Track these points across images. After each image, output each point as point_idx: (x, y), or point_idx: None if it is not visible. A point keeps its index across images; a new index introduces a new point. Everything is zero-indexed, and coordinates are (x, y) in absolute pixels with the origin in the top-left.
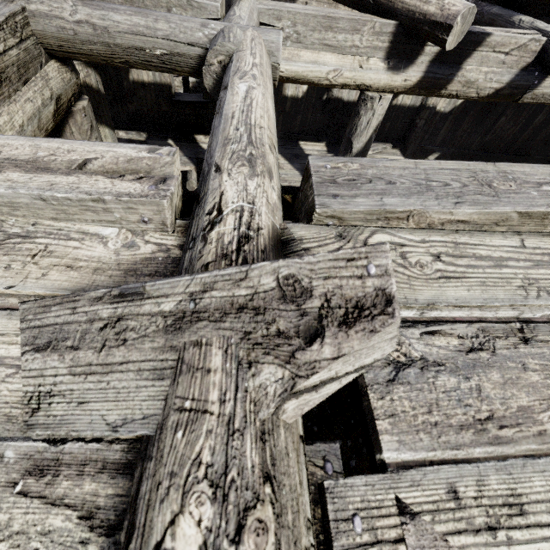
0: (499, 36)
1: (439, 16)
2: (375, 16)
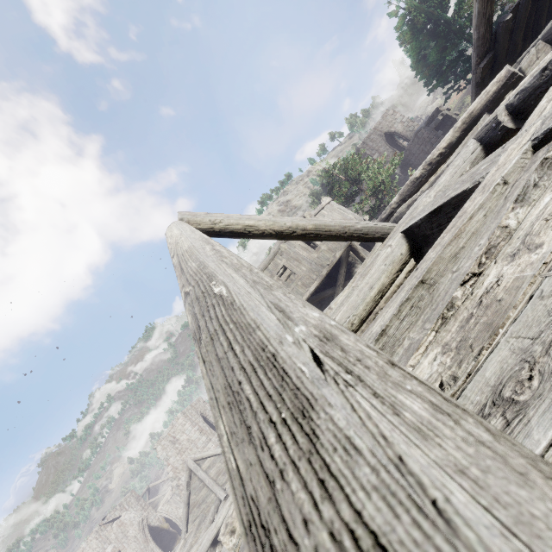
0: (524, 64)
1: (501, 83)
2: (473, 129)
